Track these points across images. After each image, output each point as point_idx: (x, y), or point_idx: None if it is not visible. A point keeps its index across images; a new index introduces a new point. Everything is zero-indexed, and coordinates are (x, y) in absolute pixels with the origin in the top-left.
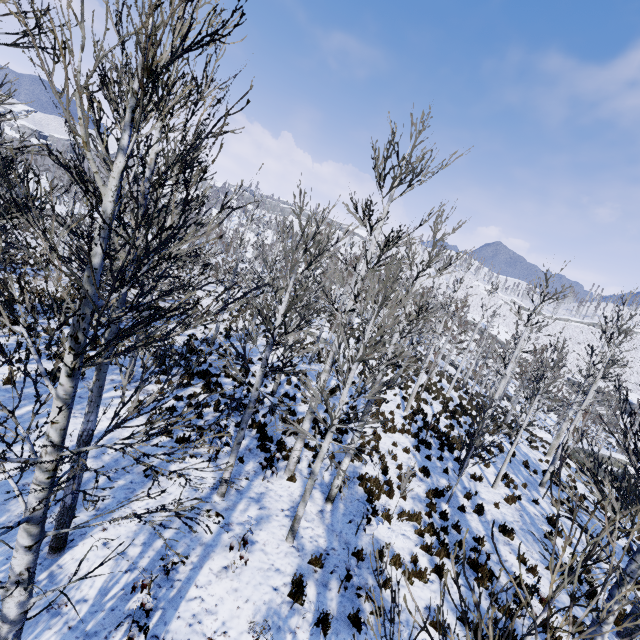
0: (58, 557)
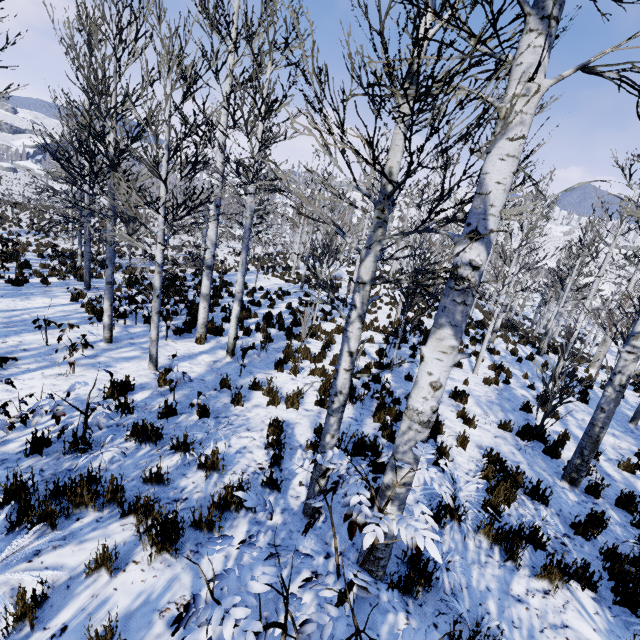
0: None
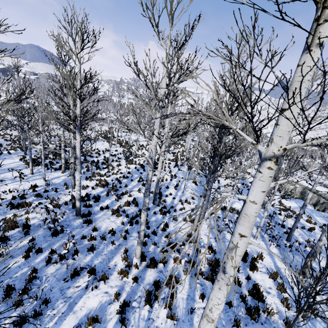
0: None
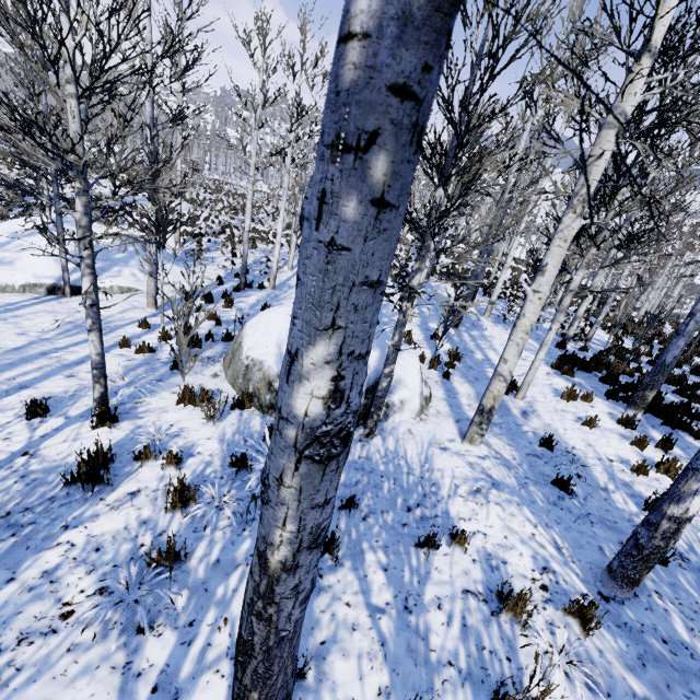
0: None
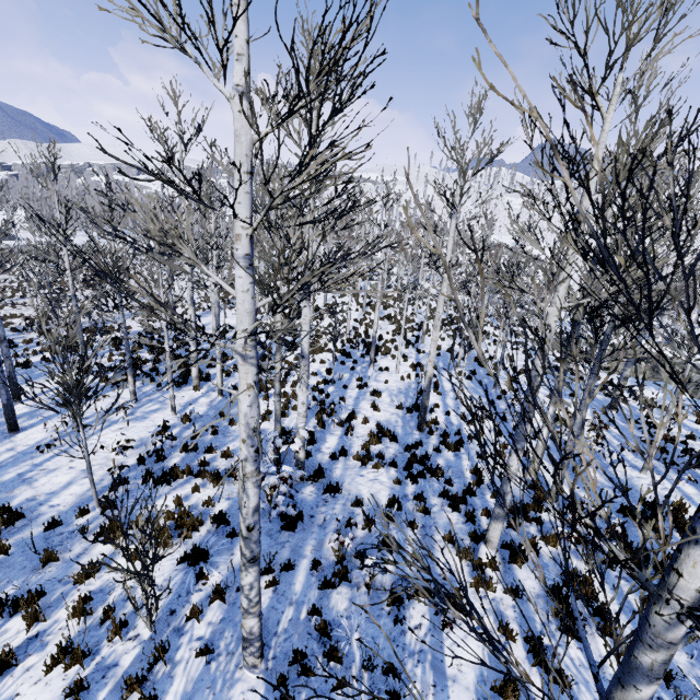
0: (16, 435)
